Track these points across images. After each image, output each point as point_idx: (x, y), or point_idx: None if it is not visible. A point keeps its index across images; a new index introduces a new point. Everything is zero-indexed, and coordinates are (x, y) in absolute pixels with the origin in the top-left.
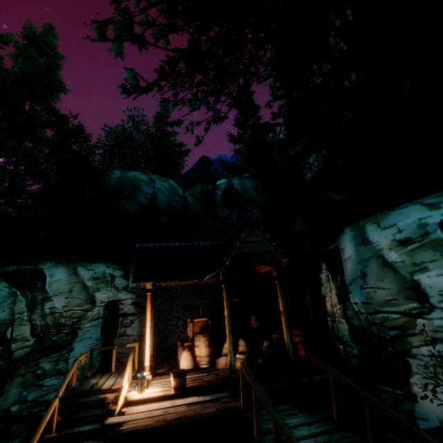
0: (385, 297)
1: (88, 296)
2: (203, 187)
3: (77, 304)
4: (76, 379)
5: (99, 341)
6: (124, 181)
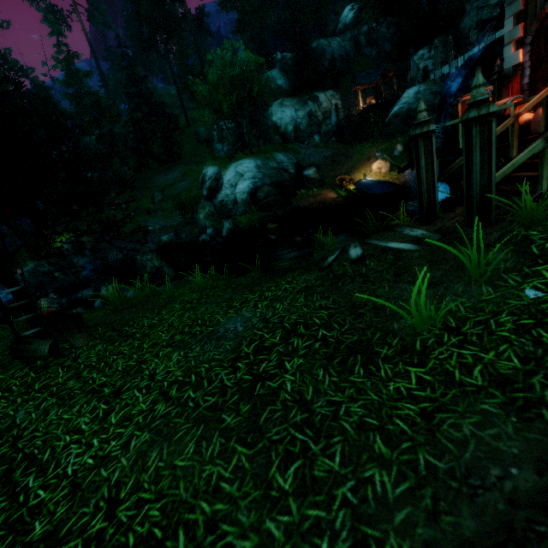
0: (414, 72)
1: (330, 102)
2: (352, 34)
3: (329, 105)
4: (334, 126)
5: (336, 117)
6: (319, 48)
